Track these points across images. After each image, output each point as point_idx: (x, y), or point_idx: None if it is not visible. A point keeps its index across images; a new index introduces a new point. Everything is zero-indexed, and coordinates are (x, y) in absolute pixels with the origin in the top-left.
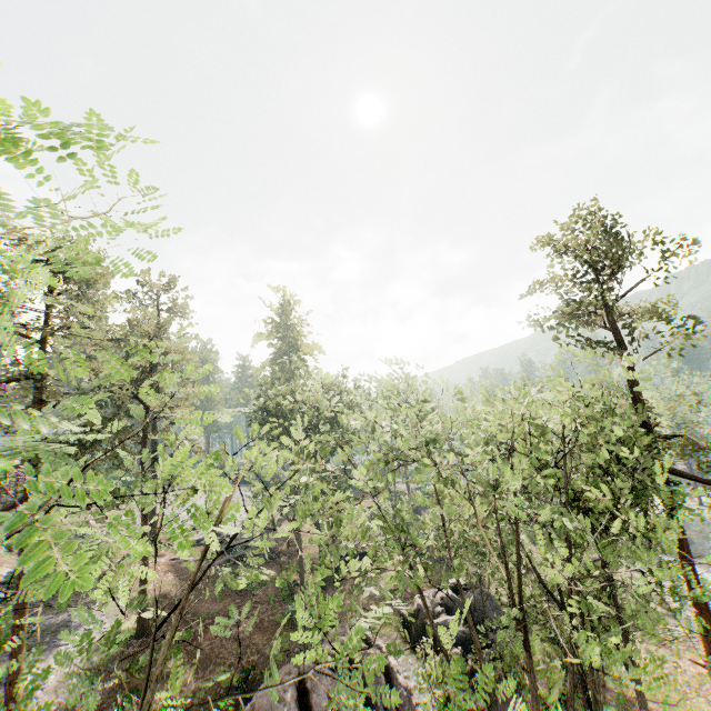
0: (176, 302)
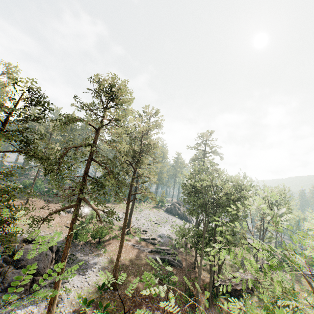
0: (157, 122)
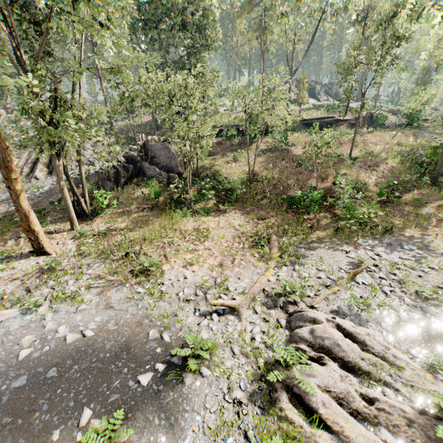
0: None
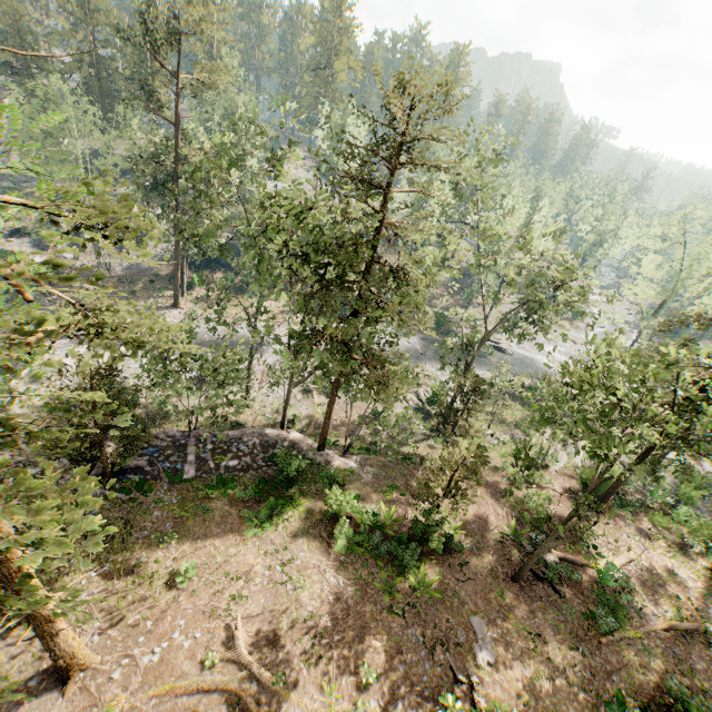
0: None
